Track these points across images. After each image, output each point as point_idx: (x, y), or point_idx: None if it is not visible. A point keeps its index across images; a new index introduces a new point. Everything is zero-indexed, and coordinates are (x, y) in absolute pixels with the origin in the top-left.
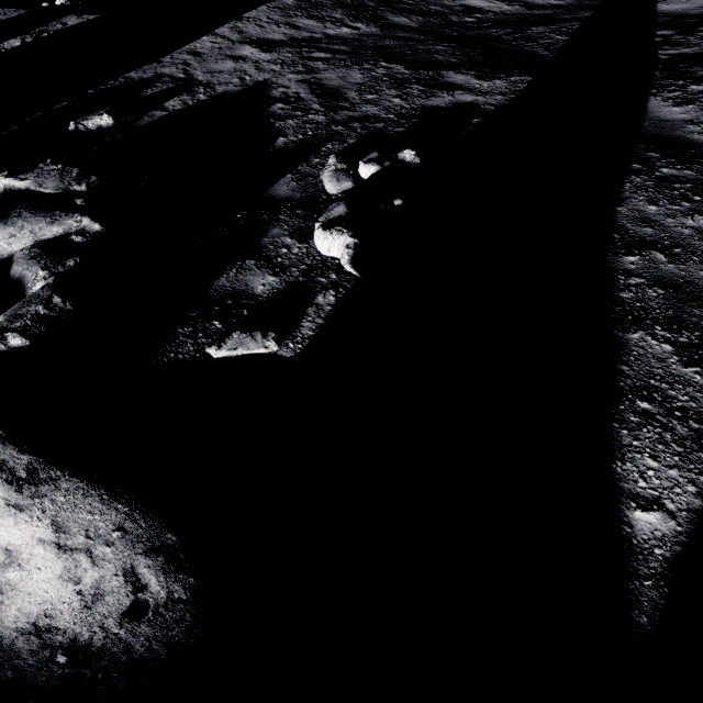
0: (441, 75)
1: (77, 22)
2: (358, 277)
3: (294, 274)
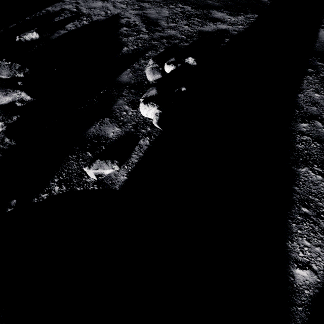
0: (210, 12)
1: None
2: (161, 130)
3: (129, 126)
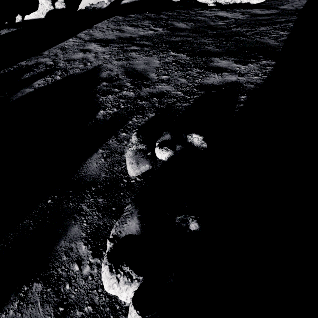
0: (210, 60)
1: (6, 32)
2: None
3: None
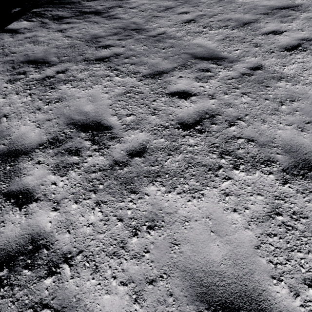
0: None
1: None
2: None
3: None
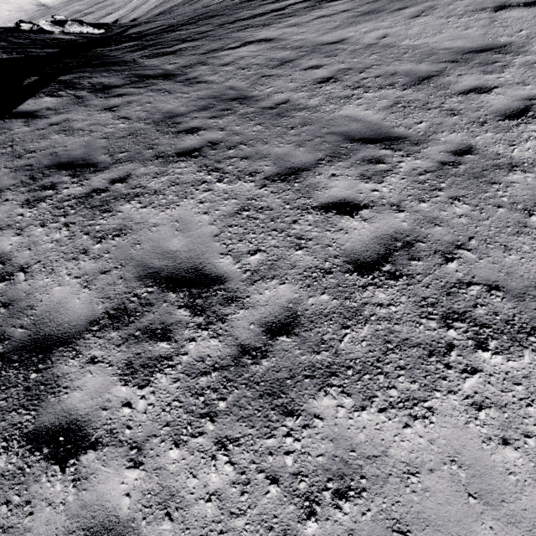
0: (27, 50)
1: None
2: None
3: None
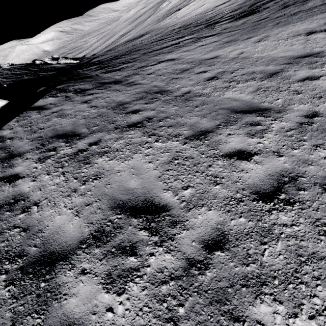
0: (39, 74)
1: None
2: None
3: None
